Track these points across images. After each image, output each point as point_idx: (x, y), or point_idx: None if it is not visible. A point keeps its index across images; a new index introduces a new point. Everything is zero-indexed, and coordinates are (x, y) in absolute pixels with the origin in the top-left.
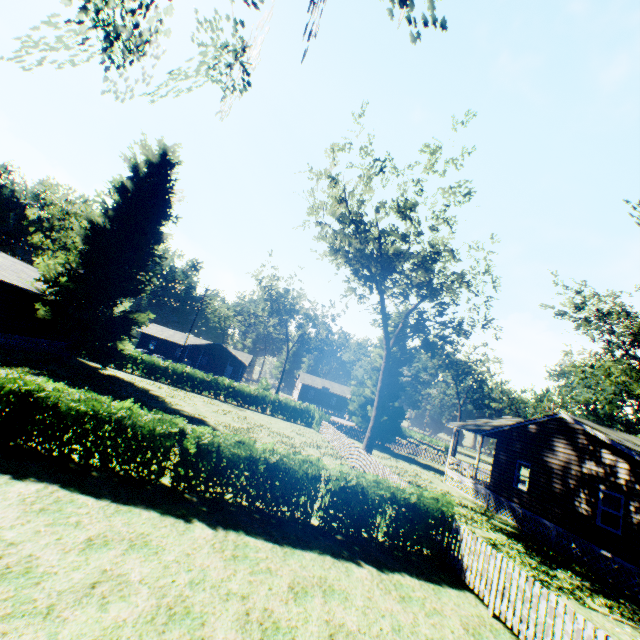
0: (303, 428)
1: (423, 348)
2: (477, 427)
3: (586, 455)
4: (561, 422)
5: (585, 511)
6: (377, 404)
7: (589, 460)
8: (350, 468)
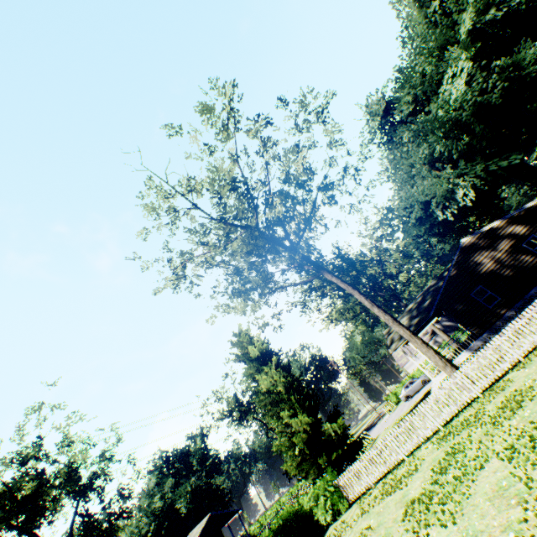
0: (341, 524)
1: (342, 295)
2: (413, 325)
3: (495, 244)
4: (462, 249)
5: (533, 261)
6: (410, 330)
7: (499, 243)
8: (534, 351)
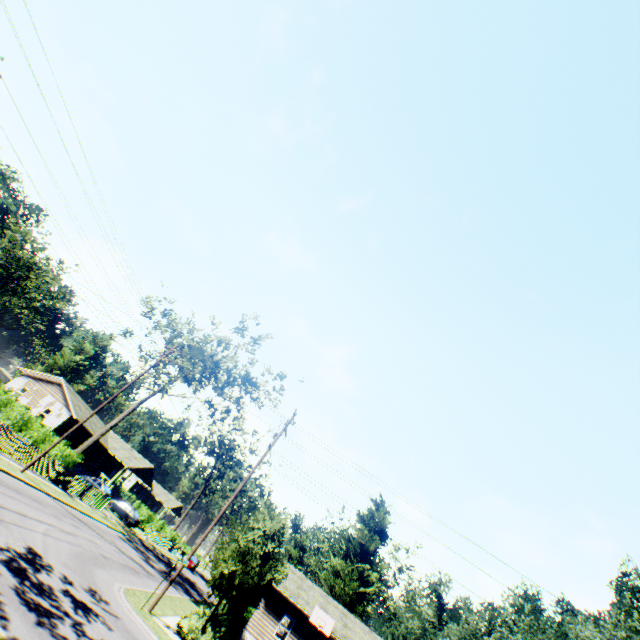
0: None
1: None
2: None
3: None
4: None
5: None
6: None
7: None
8: None
